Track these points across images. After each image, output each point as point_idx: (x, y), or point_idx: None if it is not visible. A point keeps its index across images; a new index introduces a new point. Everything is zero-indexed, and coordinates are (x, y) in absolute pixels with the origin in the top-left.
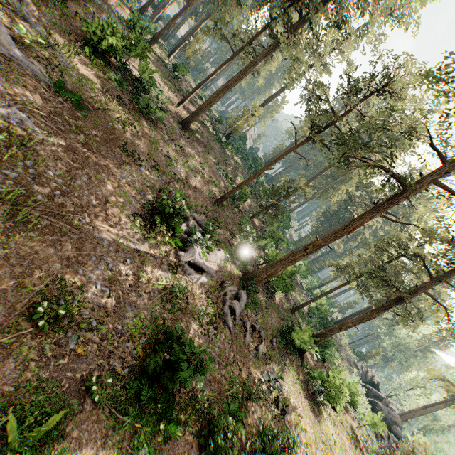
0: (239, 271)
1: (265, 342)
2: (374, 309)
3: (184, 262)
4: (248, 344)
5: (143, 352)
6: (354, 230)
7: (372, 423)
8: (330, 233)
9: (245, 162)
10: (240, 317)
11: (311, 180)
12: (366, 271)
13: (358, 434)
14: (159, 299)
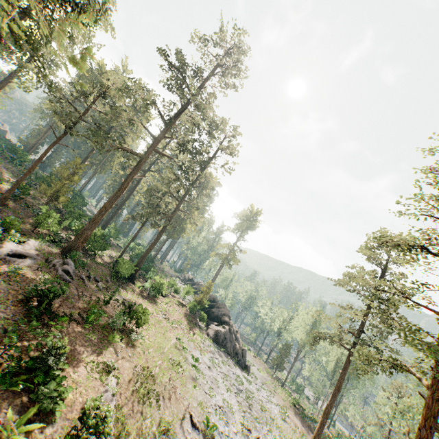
0: (57, 250)
1: (102, 282)
2: (160, 231)
3: (4, 256)
4: (89, 285)
5: (16, 307)
6: (126, 189)
7: (187, 292)
8: (113, 196)
9: (1, 154)
10: (75, 275)
11: (86, 160)
12: (146, 211)
13: (184, 303)
14: (3, 282)
